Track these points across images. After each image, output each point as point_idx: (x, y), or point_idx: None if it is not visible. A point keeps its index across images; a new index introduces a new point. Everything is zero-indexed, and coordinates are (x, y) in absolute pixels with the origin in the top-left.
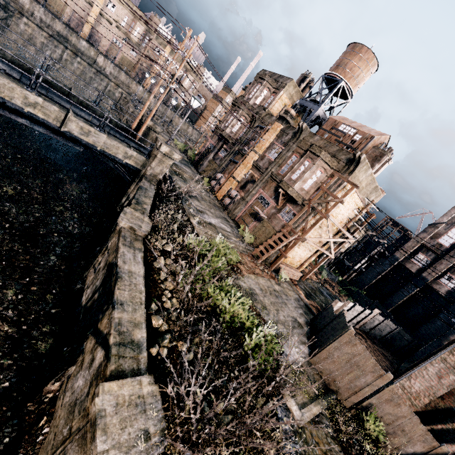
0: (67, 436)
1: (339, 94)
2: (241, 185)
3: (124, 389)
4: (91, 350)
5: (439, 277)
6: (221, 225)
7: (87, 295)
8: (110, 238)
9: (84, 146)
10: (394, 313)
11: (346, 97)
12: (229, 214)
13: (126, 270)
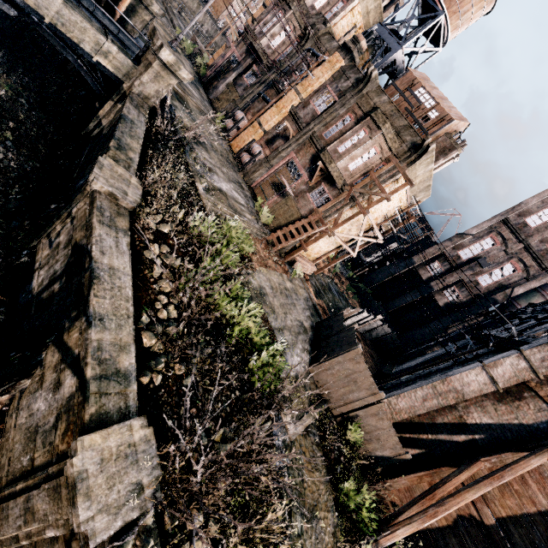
0: (29, 467)
1: (431, 35)
2: (268, 138)
3: (110, 440)
4: (54, 367)
5: (444, 289)
6: (234, 193)
7: (41, 280)
8: (75, 201)
9: (16, 6)
10: (391, 316)
11: (437, 42)
12: (245, 177)
13: (105, 265)
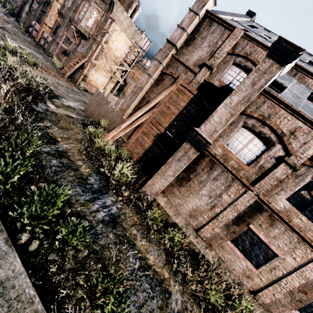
0: None
1: None
2: (53, 31)
3: None
4: None
5: None
6: (32, 52)
7: None
8: None
9: None
10: None
11: None
12: (46, 52)
13: None
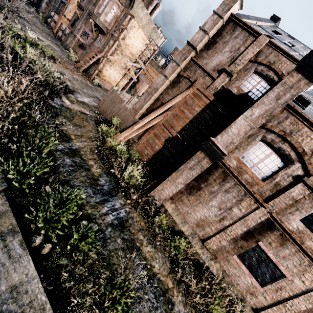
0: None
1: None
2: (71, 23)
3: None
4: None
5: None
6: (50, 44)
7: None
8: None
9: None
10: None
11: None
12: (63, 44)
13: None
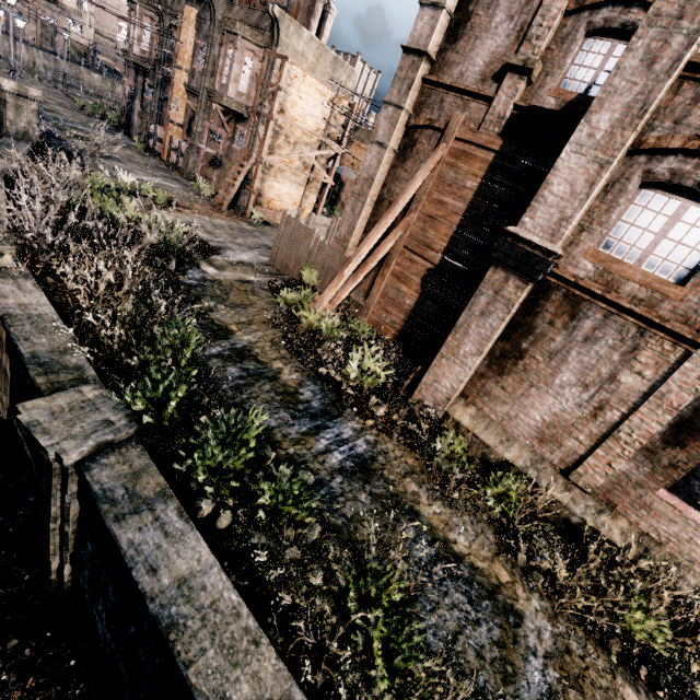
0: None
1: None
2: (186, 129)
3: None
4: None
5: None
6: (162, 182)
7: None
8: None
9: None
10: None
11: None
12: (183, 175)
13: None
